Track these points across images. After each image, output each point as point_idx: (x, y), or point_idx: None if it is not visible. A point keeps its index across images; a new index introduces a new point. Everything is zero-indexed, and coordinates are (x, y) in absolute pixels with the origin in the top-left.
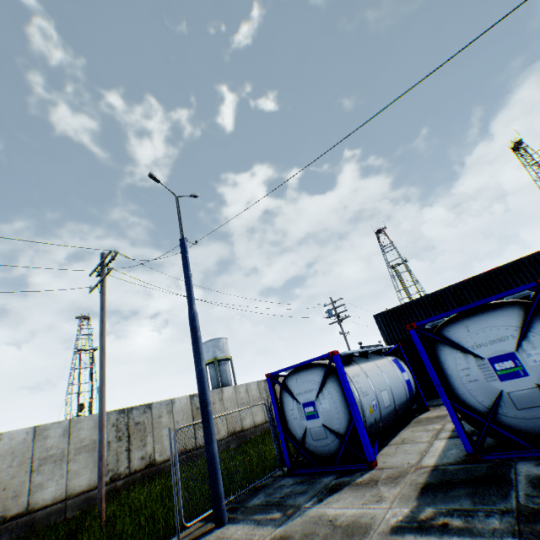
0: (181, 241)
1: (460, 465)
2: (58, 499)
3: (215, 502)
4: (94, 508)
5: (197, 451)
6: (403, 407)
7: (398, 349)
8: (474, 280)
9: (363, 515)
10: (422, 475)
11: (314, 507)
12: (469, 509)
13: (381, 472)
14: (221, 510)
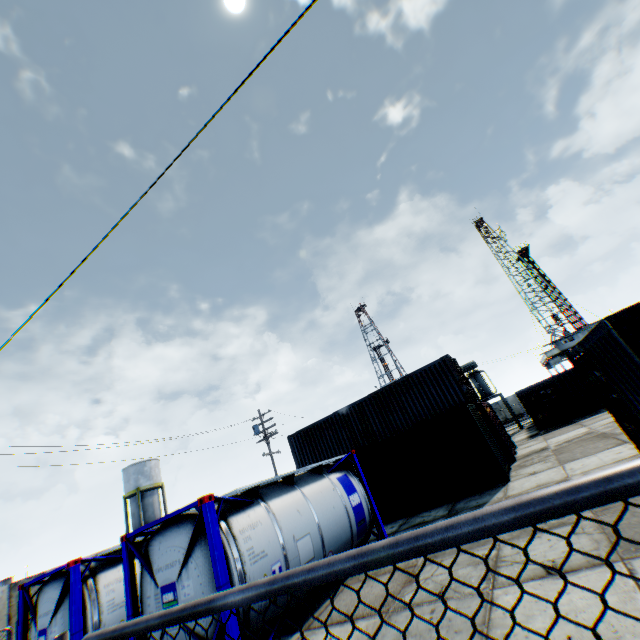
0: None
1: None
2: None
3: None
4: None
5: None
6: None
7: None
8: (375, 396)
9: None
10: None
11: None
12: None
13: None
14: None
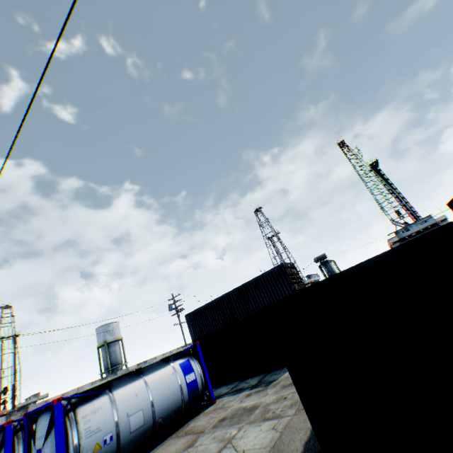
0: None
1: None
2: None
3: None
4: None
5: None
6: None
7: None
8: (237, 290)
9: None
10: None
11: None
12: None
13: None
14: None
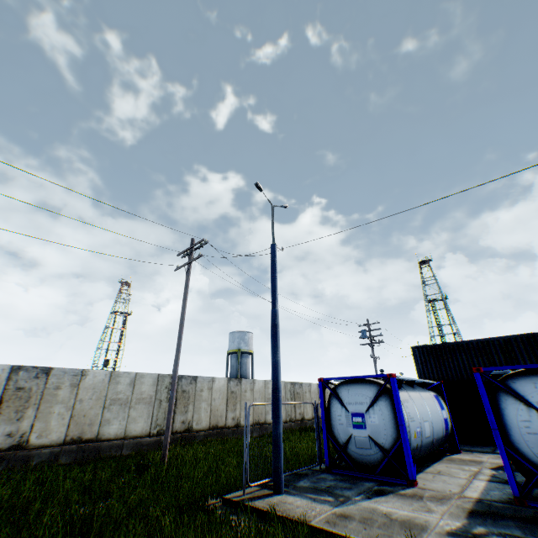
0: (273, 246)
1: (505, 504)
2: (118, 437)
3: (276, 473)
4: (149, 452)
5: (225, 430)
6: (438, 442)
7: (439, 387)
8: (528, 337)
9: (416, 517)
10: (467, 502)
11: (364, 501)
12: (520, 536)
13: (423, 490)
14: (280, 481)
